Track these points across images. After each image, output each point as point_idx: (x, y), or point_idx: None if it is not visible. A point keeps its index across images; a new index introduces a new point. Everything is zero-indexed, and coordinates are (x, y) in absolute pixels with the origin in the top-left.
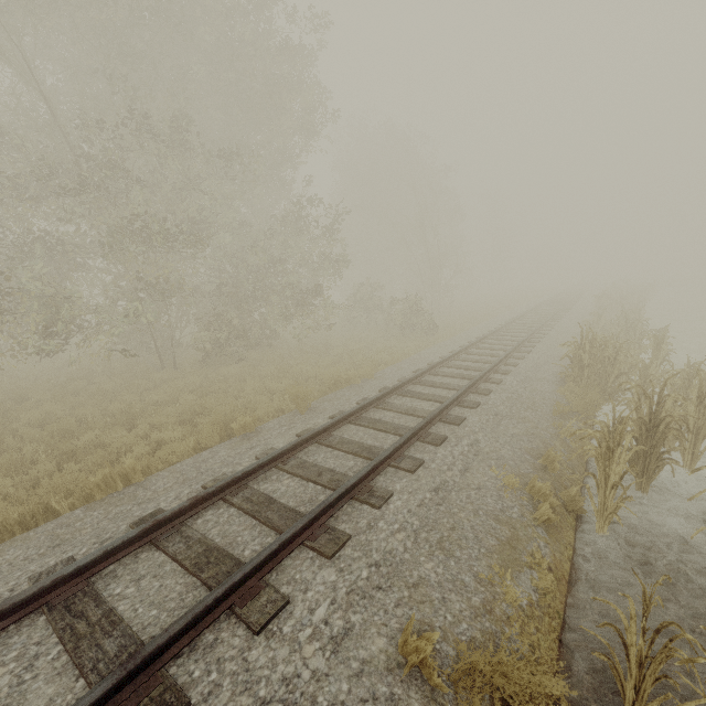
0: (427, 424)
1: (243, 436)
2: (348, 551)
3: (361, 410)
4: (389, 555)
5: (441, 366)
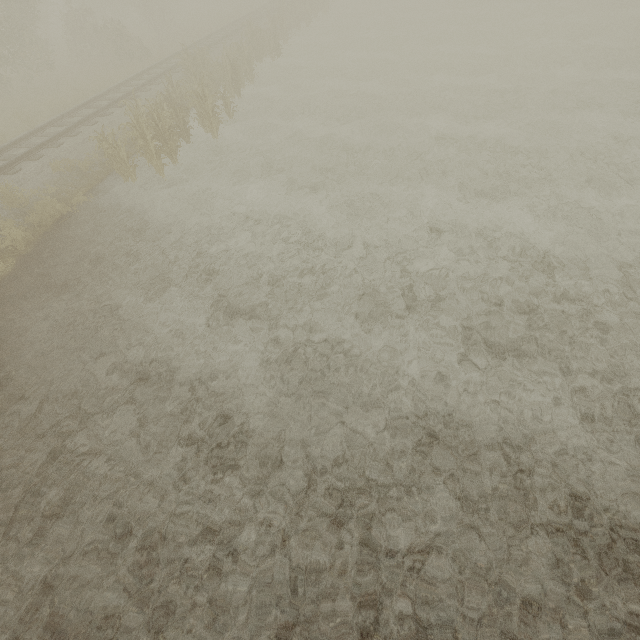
0: (90, 118)
1: (1, 145)
2: (43, 158)
3: (61, 120)
4: (59, 157)
5: (125, 87)
